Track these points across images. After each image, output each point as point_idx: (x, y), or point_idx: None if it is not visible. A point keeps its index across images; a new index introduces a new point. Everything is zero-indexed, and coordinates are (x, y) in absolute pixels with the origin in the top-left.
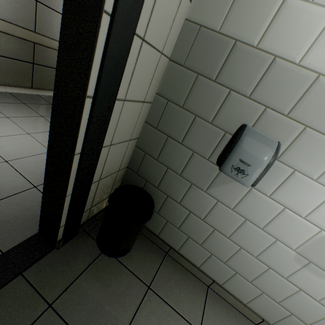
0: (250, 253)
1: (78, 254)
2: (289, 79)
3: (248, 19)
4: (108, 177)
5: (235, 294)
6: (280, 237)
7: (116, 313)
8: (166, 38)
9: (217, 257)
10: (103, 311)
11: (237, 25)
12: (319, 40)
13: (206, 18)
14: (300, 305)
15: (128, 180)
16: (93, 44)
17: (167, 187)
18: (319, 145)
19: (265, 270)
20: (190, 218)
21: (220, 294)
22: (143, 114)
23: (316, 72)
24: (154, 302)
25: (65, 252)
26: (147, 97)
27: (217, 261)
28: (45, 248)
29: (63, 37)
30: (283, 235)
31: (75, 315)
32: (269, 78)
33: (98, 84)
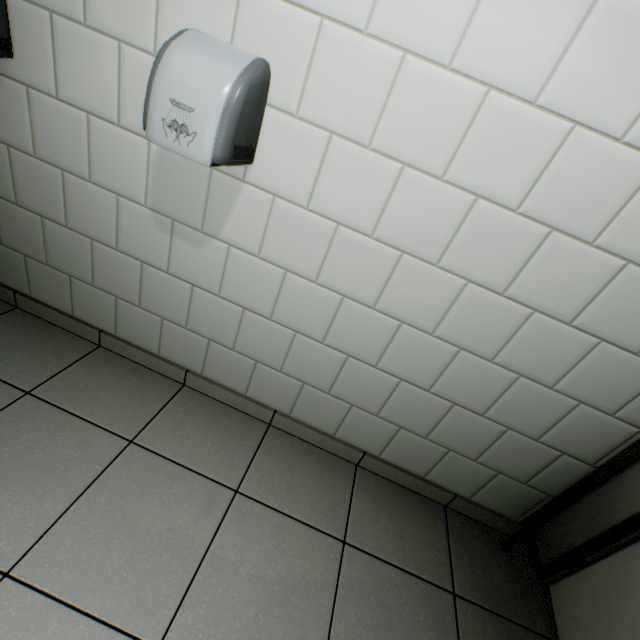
0: (108, 245)
1: None
2: None
3: None
4: None
5: (140, 342)
6: (118, 188)
7: None
8: None
9: (79, 279)
10: None
11: None
12: None
13: None
14: (208, 317)
15: None
16: None
17: None
18: None
19: (142, 271)
20: (2, 210)
21: (120, 352)
22: None
23: None
24: None
25: None
26: None
27: (85, 289)
28: None
29: None
30: (120, 181)
31: None
32: None
33: None
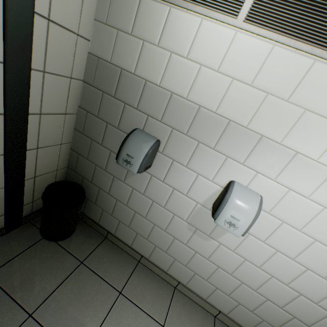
0: (161, 228)
1: (20, 239)
2: (156, 96)
3: (126, 55)
4: (46, 175)
5: (158, 264)
6: (175, 212)
7: (47, 280)
8: (71, 68)
9: (141, 235)
10: (35, 279)
11: (120, 58)
12: (167, 70)
13: (101, 52)
14: (198, 265)
15: (70, 177)
16: None
17: (98, 181)
18: (182, 141)
19: (173, 241)
20: (118, 205)
21: (148, 266)
22: (70, 123)
23: (170, 91)
24: (84, 273)
25: (9, 238)
26: (68, 110)
27: (141, 239)
28: None
29: None
30: (177, 210)
31: (9, 282)
32: (146, 95)
33: (5, 105)
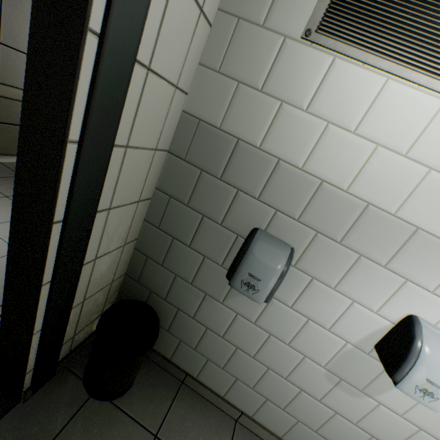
0: (279, 374)
1: (55, 405)
2: (295, 183)
3: (248, 119)
4: (97, 294)
5: (269, 426)
6: (307, 353)
7: None
8: (159, 135)
9: (243, 381)
10: None
11: (238, 123)
12: (317, 148)
13: (205, 112)
14: (338, 431)
15: (128, 290)
16: (58, 172)
17: (177, 298)
18: (332, 252)
19: (298, 393)
20: (208, 336)
21: (250, 428)
22: (141, 213)
23: (319, 178)
24: None
25: (36, 404)
26: (143, 195)
27: (243, 387)
28: (5, 404)
29: (21, 158)
30: (311, 351)
31: None
32: (276, 180)
33: (68, 208)
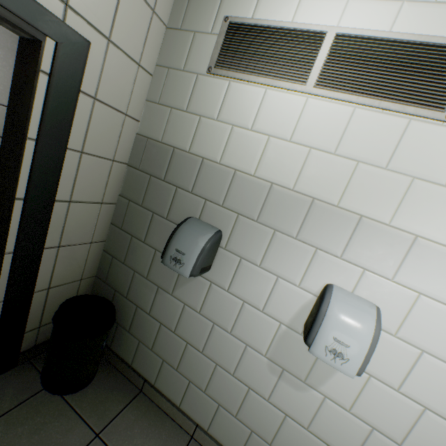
0: (227, 370)
1: (8, 390)
2: (216, 175)
3: (180, 132)
4: (64, 287)
5: (225, 442)
6: (248, 341)
7: None
8: (115, 149)
9: (195, 384)
10: None
11: (173, 136)
12: (228, 145)
13: (151, 132)
14: (293, 441)
15: (97, 292)
16: (20, 159)
17: (136, 295)
18: (252, 230)
19: (246, 393)
20: (162, 332)
21: None
22: (106, 215)
23: (233, 168)
24: None
25: None
26: (106, 199)
27: (196, 392)
28: None
29: (1, 155)
30: (251, 338)
31: None
32: (203, 175)
33: (28, 188)
